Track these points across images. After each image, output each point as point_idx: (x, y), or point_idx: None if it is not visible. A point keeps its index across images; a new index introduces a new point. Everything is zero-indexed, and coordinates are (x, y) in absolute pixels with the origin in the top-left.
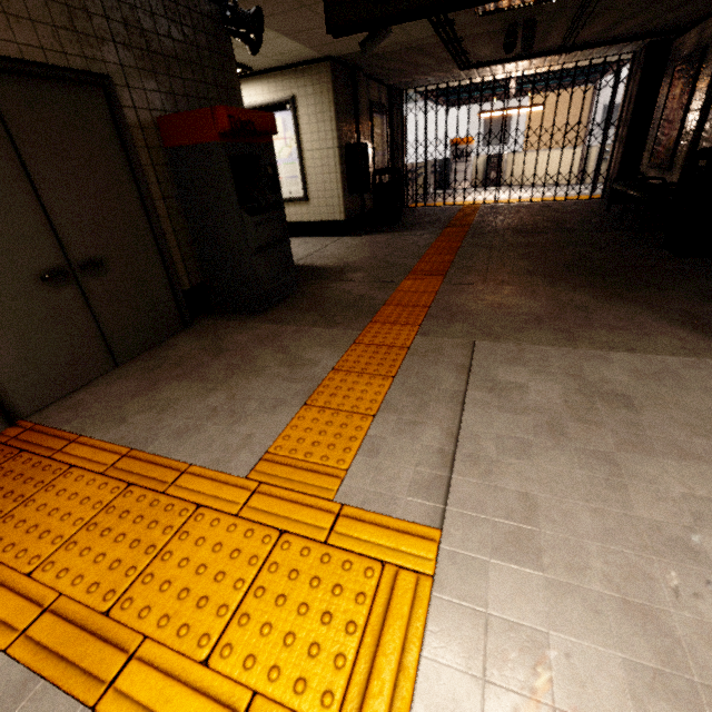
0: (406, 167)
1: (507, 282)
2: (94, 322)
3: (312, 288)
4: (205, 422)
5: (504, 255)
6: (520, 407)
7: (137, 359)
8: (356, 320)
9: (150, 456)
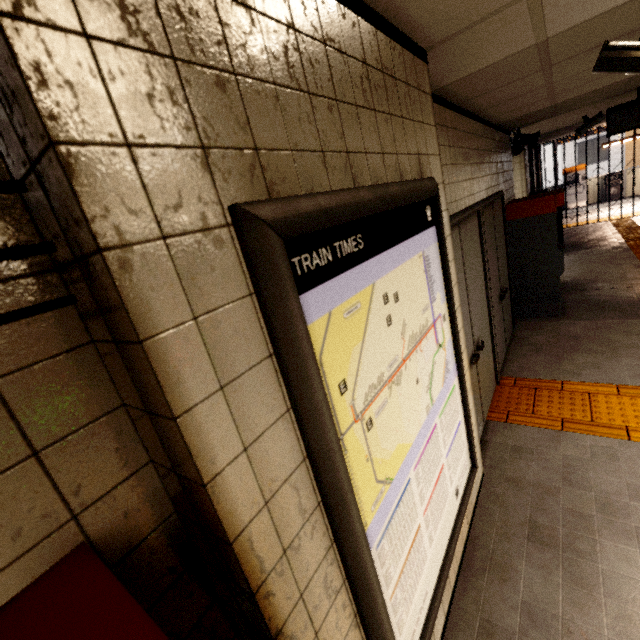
0: None
1: None
2: (503, 323)
3: (573, 297)
4: None
5: None
6: None
7: (514, 346)
8: None
9: (638, 387)
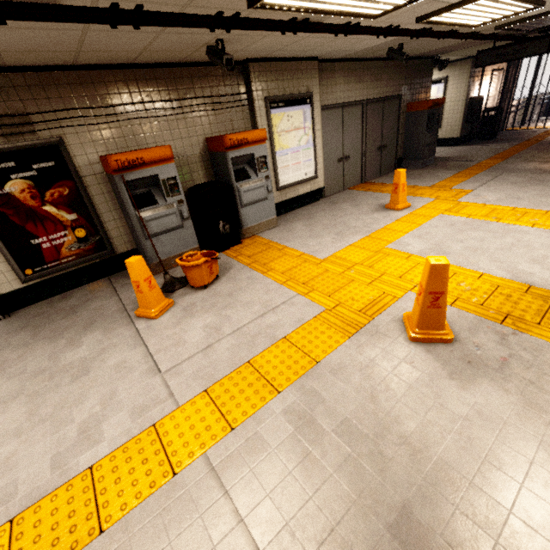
0: (511, 104)
1: (535, 161)
2: (380, 162)
3: (440, 163)
4: (414, 183)
5: (547, 152)
6: (506, 182)
7: (385, 176)
8: (459, 170)
9: None
